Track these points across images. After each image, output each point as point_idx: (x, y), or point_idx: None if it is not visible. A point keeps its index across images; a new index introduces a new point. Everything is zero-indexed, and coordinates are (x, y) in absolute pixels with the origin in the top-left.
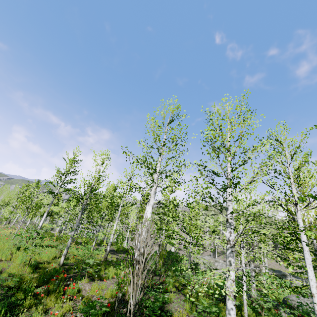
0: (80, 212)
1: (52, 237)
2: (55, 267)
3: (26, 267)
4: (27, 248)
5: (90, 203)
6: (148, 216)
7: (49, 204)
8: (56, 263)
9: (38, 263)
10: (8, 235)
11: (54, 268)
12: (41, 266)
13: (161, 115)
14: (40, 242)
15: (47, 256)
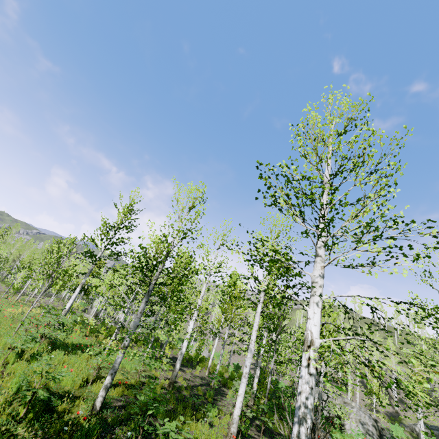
0: (144, 298)
1: (84, 326)
2: (84, 418)
3: (24, 410)
4: (38, 354)
5: (167, 283)
6: (314, 331)
7: (86, 274)
8: (87, 402)
9: (50, 397)
10: (18, 315)
11: (81, 426)
12: (56, 410)
13: (320, 120)
14: (65, 337)
15: (70, 380)
